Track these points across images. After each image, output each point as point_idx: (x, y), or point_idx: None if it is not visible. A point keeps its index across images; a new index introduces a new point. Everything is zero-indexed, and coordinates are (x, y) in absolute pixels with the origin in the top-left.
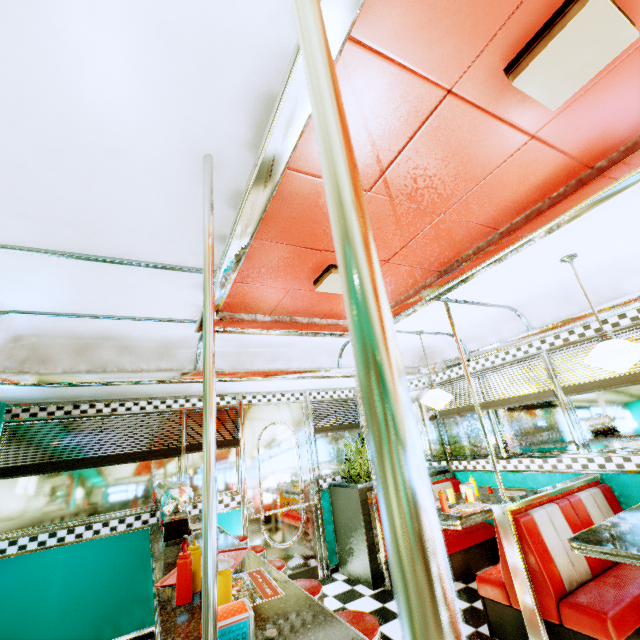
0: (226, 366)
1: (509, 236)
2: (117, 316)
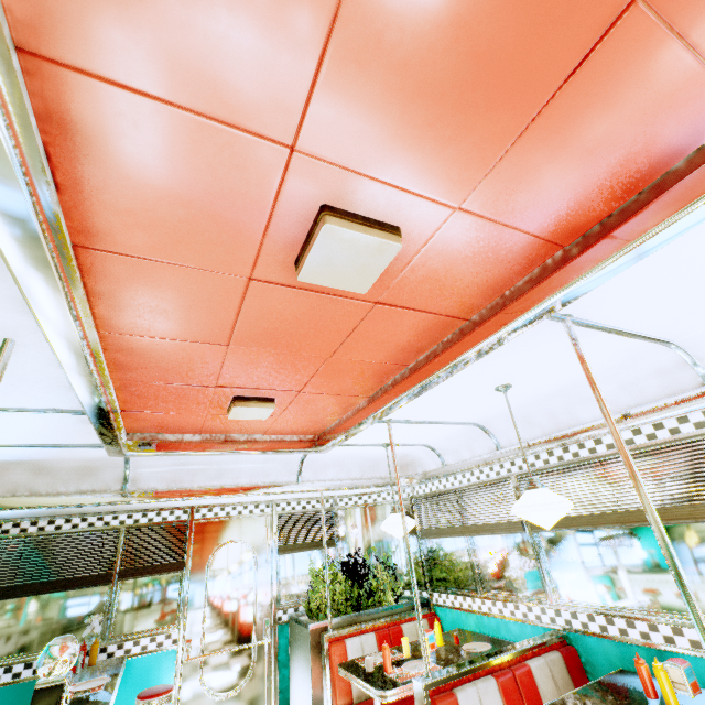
0: (160, 484)
1: (413, 375)
2: (14, 445)
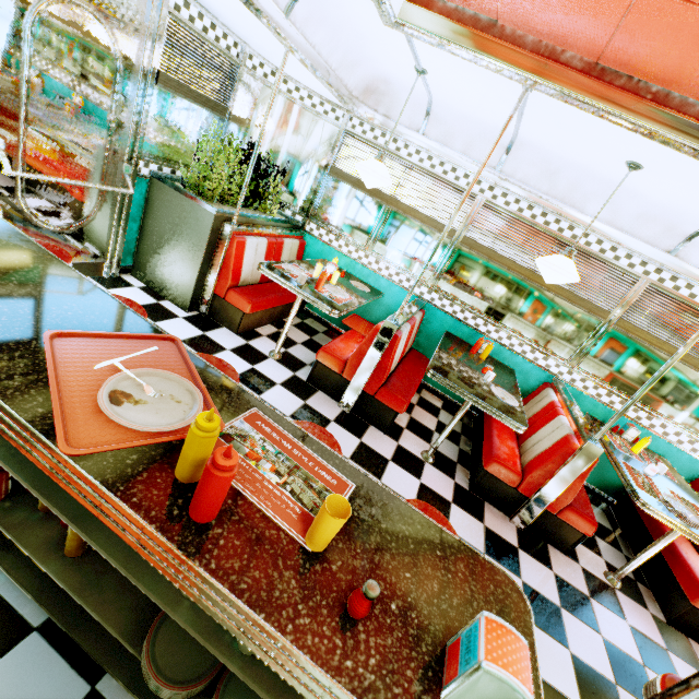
0: None
1: None
2: None
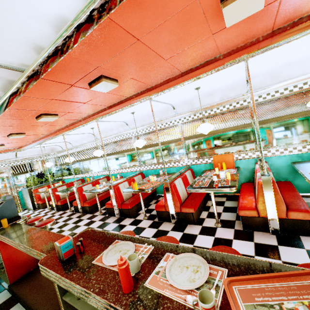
0: None
1: (40, 140)
2: None
